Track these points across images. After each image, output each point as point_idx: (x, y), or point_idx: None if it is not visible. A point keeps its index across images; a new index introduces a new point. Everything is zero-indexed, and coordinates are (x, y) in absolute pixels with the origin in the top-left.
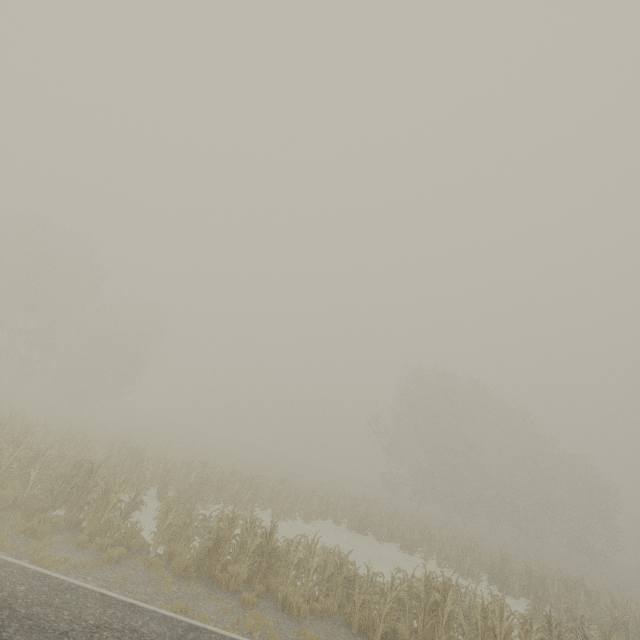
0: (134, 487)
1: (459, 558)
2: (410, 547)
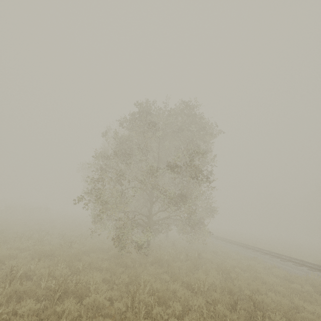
0: None
1: None
2: None
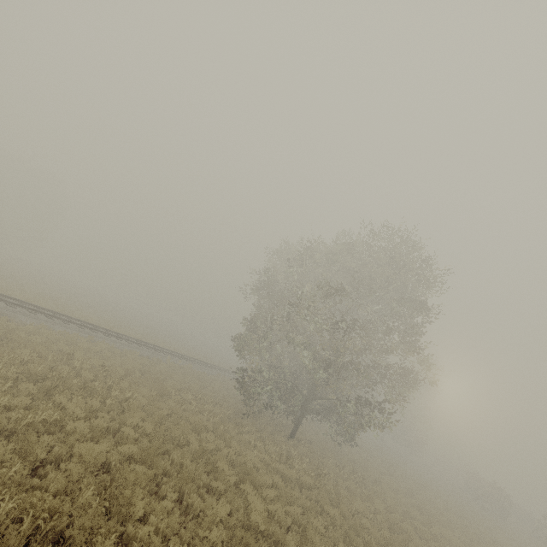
0: None
1: None
2: None
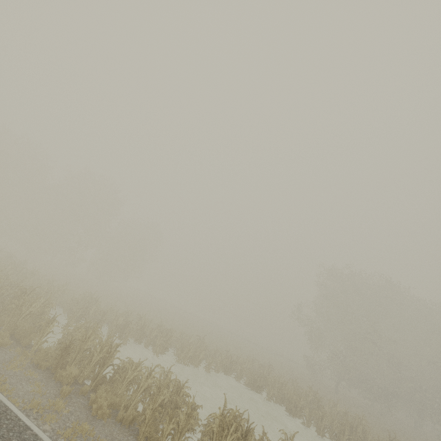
0: (68, 316)
1: (337, 430)
2: (293, 410)
